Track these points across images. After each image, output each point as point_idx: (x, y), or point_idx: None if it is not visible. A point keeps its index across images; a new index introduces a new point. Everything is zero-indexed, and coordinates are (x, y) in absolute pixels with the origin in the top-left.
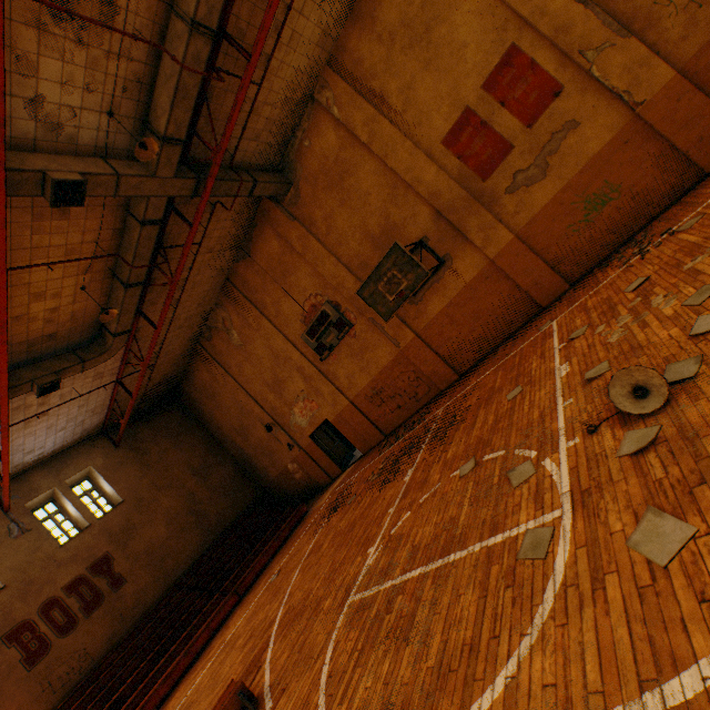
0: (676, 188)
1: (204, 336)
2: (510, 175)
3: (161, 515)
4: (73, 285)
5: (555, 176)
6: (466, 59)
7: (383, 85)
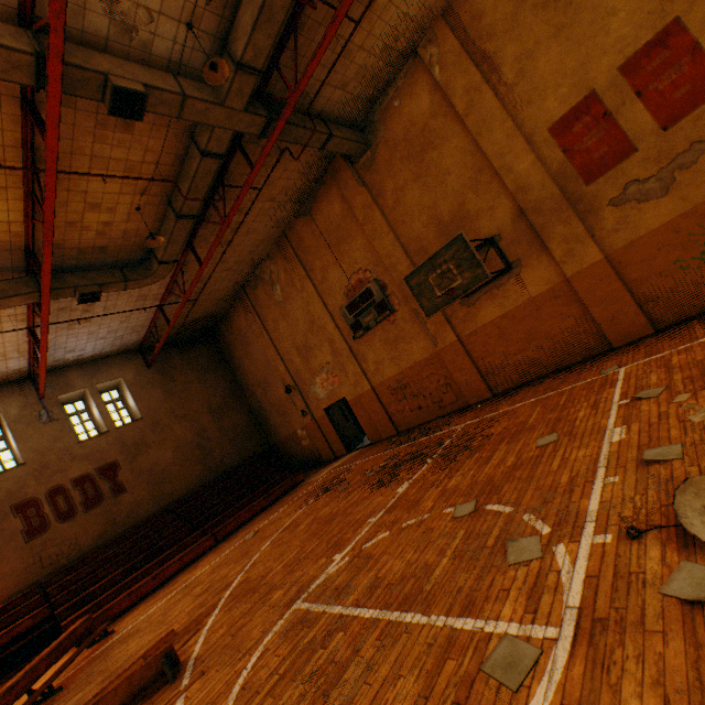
0: None
1: (250, 284)
2: (621, 184)
3: (171, 441)
4: (129, 204)
5: (678, 196)
6: (609, 30)
7: (498, 49)
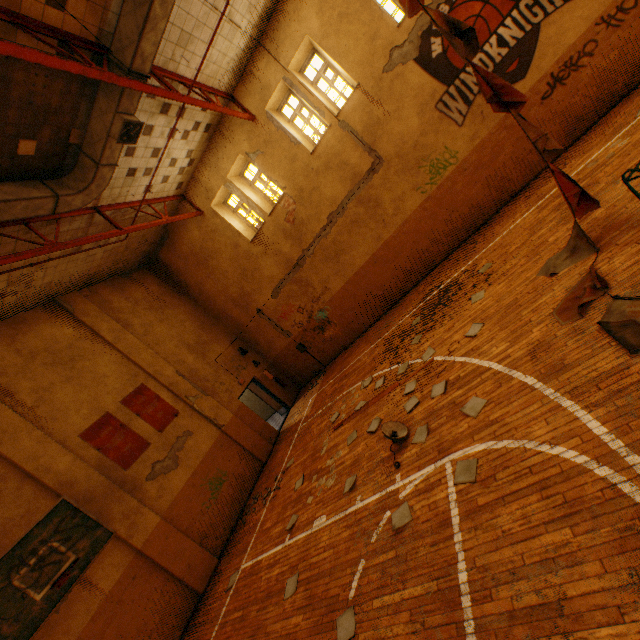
0: (254, 471)
1: None
2: (151, 464)
3: None
4: None
5: (186, 465)
6: (108, 383)
7: (13, 382)
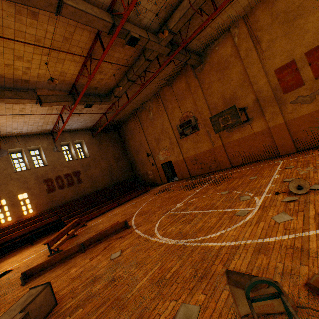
0: None
1: (139, 110)
2: (296, 96)
3: (99, 167)
4: (111, 73)
5: (315, 104)
6: (304, 38)
7: (262, 36)
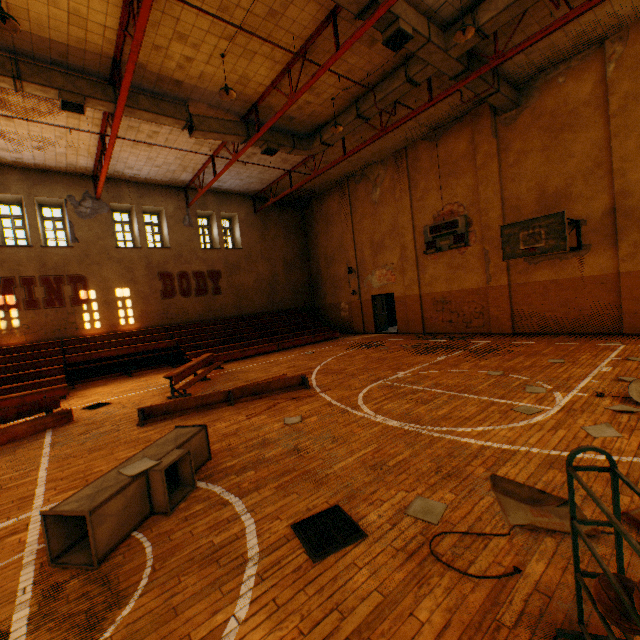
0: None
1: (355, 178)
2: None
3: (255, 273)
4: (330, 94)
5: None
6: None
7: None
